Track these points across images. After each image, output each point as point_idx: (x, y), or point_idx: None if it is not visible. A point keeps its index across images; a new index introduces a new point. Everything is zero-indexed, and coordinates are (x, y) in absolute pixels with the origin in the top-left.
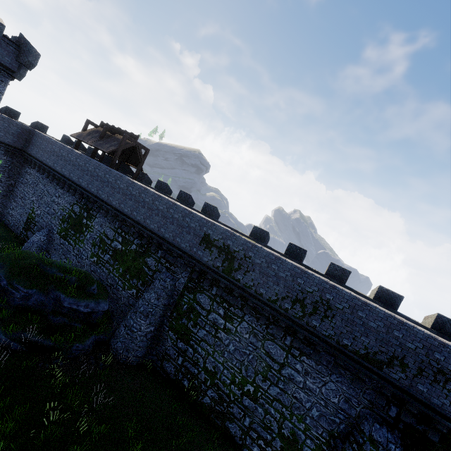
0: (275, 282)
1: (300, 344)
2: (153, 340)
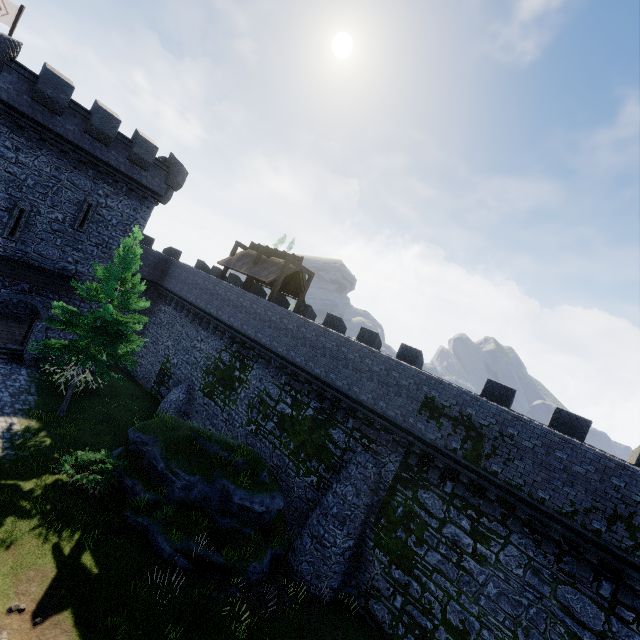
0: (567, 481)
1: (633, 599)
2: (351, 560)
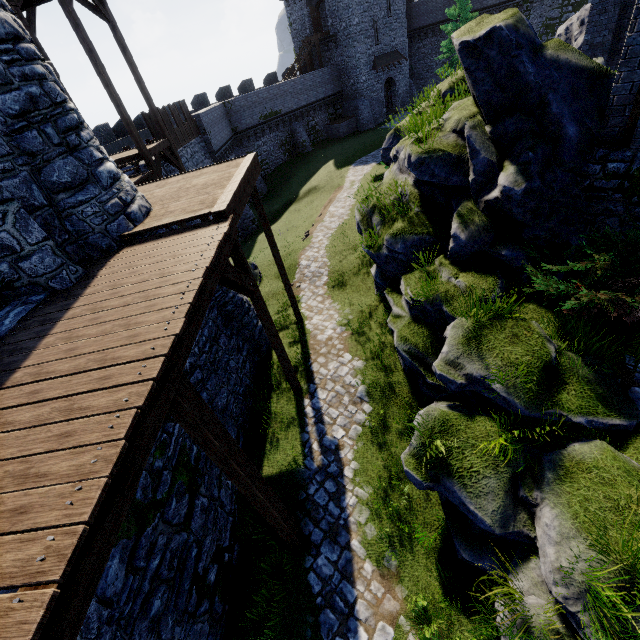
0: None
1: None
2: None
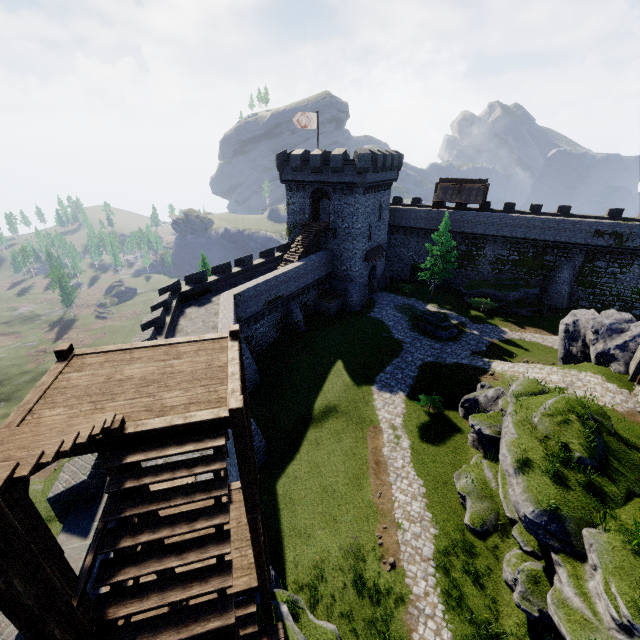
0: None
1: None
2: (569, 295)
